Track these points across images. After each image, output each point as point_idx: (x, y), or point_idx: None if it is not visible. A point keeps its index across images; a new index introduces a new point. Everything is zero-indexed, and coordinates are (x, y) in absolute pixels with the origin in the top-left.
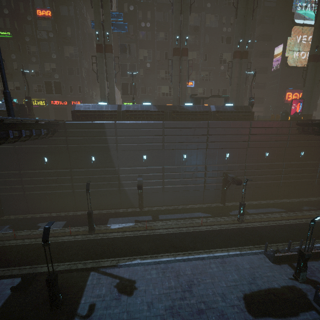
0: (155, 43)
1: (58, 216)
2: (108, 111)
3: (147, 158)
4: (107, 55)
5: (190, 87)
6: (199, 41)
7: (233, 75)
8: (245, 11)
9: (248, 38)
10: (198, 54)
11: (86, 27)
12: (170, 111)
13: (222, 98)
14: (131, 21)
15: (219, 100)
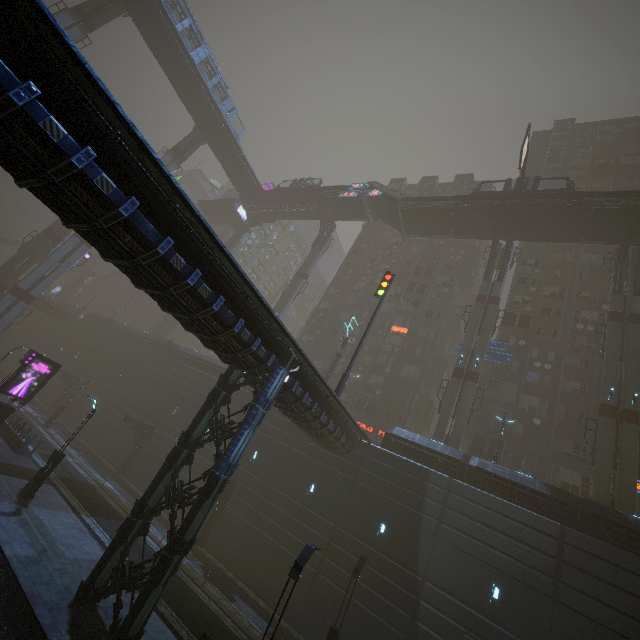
0: (558, 392)
1: (265, 610)
2: (444, 455)
3: (501, 596)
4: (467, 383)
5: None
6: None
7: None
8: None
9: None
10: None
11: (442, 351)
12: (584, 510)
13: None
14: (517, 356)
15: None
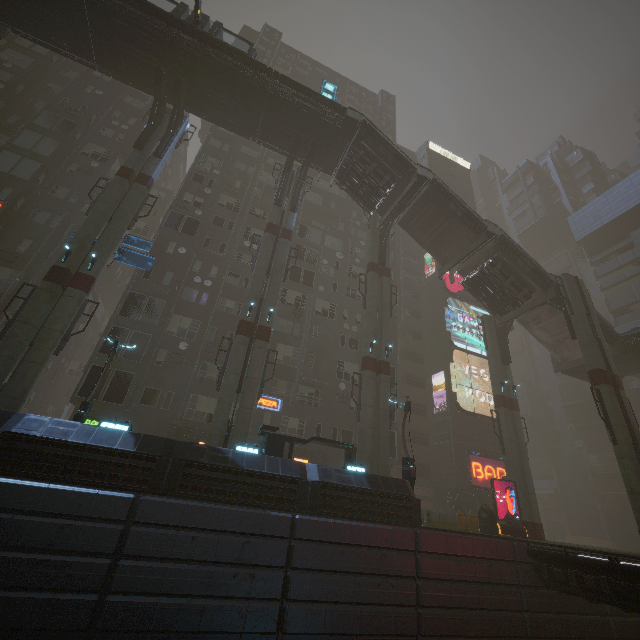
0: (213, 312)
1: None
2: None
3: None
4: (68, 291)
5: (270, 411)
6: (301, 332)
7: (363, 400)
8: (378, 304)
9: (388, 341)
10: (297, 351)
11: None
12: (177, 461)
13: (342, 451)
14: (174, 267)
15: (336, 455)
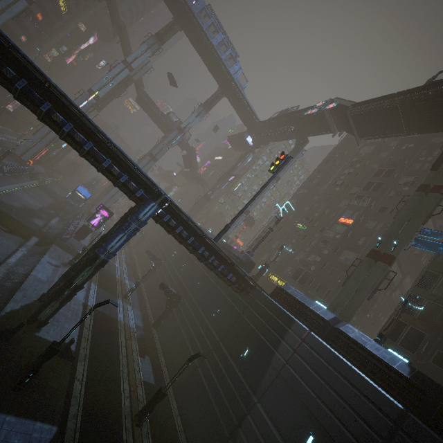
0: None
1: (162, 374)
2: (314, 312)
3: None
4: (378, 263)
5: None
6: None
7: None
8: None
9: None
10: None
11: None
12: None
13: None
14: None
15: None
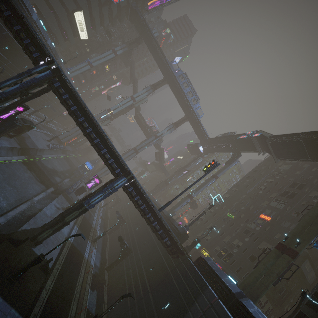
0: None
1: (102, 309)
2: (224, 283)
3: None
4: (283, 255)
5: None
6: None
7: None
8: None
9: None
10: None
11: None
12: None
13: None
14: None
15: None
